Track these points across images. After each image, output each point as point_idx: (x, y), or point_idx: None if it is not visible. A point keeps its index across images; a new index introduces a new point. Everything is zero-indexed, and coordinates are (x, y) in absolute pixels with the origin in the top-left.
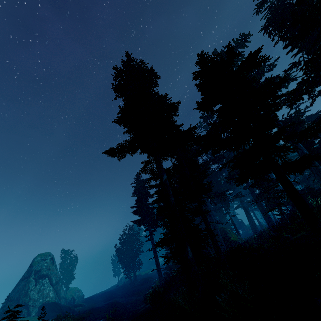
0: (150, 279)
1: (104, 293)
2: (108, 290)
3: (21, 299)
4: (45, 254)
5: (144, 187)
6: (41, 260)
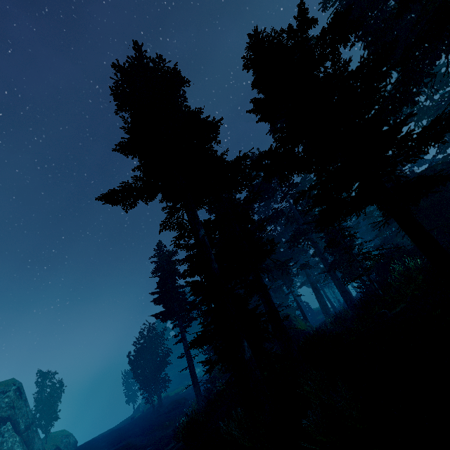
0: (183, 400)
1: (110, 432)
2: (118, 426)
3: None
4: (7, 382)
5: (169, 262)
6: None
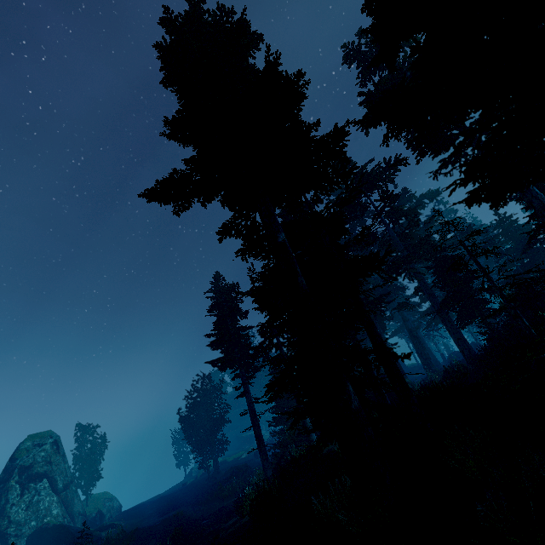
0: (245, 467)
1: (159, 499)
2: (167, 492)
3: None
4: (43, 434)
5: (229, 298)
6: (33, 446)
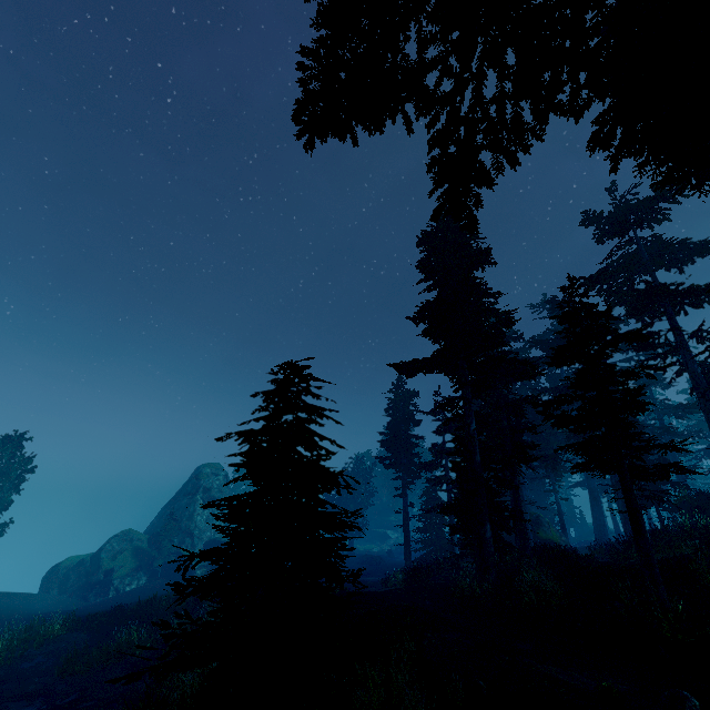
0: (379, 559)
1: None
2: None
3: (184, 523)
4: (216, 465)
5: (407, 404)
6: (211, 473)
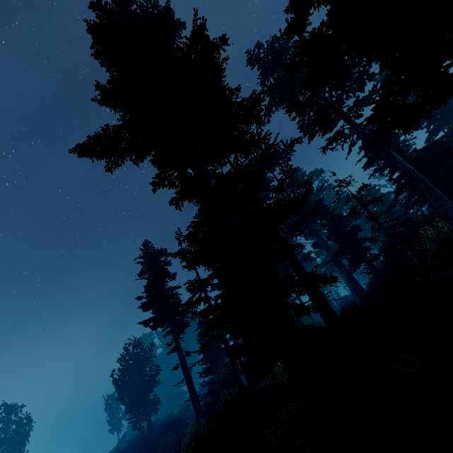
0: (177, 422)
1: None
2: None
3: None
4: None
5: (158, 262)
6: None
